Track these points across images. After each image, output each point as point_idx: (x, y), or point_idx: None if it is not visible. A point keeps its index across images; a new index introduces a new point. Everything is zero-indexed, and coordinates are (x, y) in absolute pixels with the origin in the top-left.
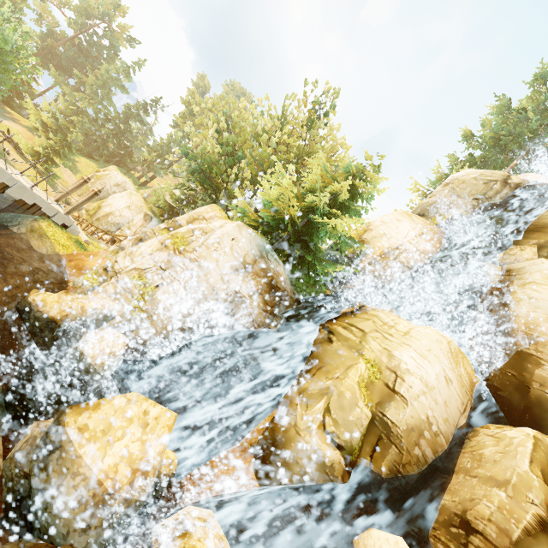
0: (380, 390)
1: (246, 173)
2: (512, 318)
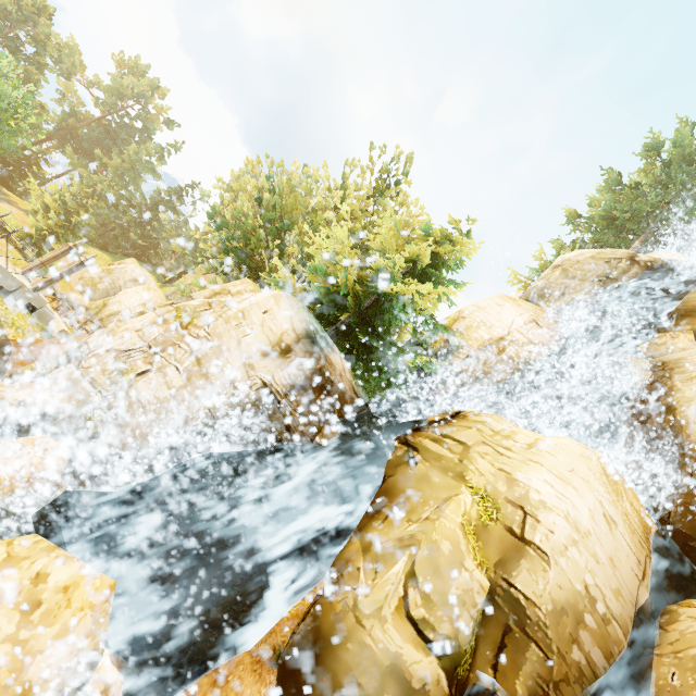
0: (500, 540)
1: (294, 247)
2: (685, 427)
